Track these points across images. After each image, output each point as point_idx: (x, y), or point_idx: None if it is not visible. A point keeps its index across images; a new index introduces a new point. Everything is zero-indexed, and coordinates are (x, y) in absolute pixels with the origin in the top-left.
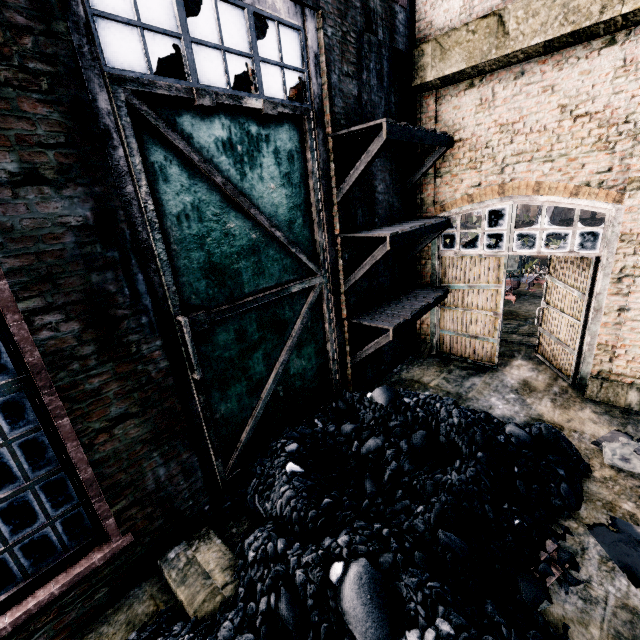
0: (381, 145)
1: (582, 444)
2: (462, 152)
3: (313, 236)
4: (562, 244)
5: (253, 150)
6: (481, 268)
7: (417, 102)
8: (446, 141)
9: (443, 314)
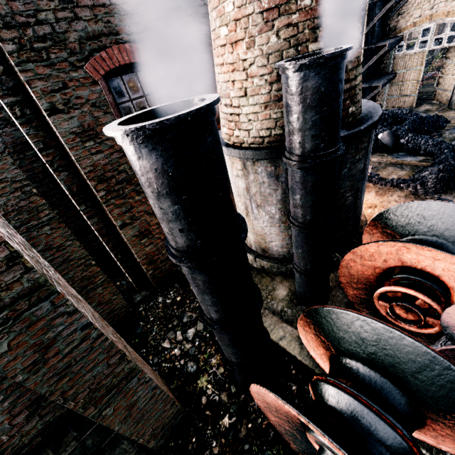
0: (391, 5)
1: (448, 118)
2: (414, 0)
3: None
4: (454, 40)
5: None
6: (414, 60)
7: None
8: None
9: (391, 88)
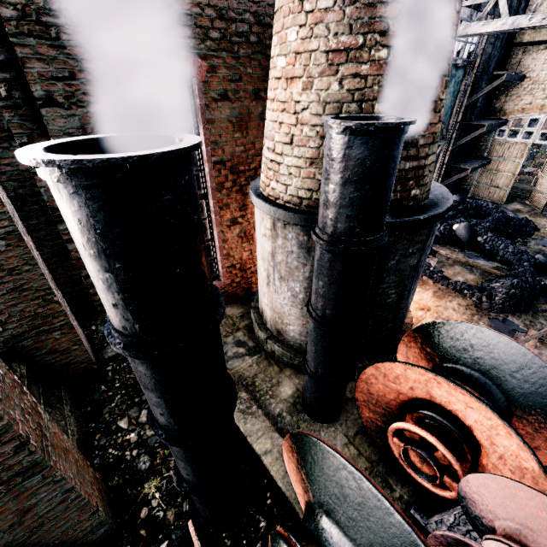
0: (499, 83)
1: (538, 226)
2: (527, 84)
3: (449, 121)
4: None
5: (450, 81)
6: (514, 150)
7: (512, 51)
8: (522, 78)
9: (482, 174)
